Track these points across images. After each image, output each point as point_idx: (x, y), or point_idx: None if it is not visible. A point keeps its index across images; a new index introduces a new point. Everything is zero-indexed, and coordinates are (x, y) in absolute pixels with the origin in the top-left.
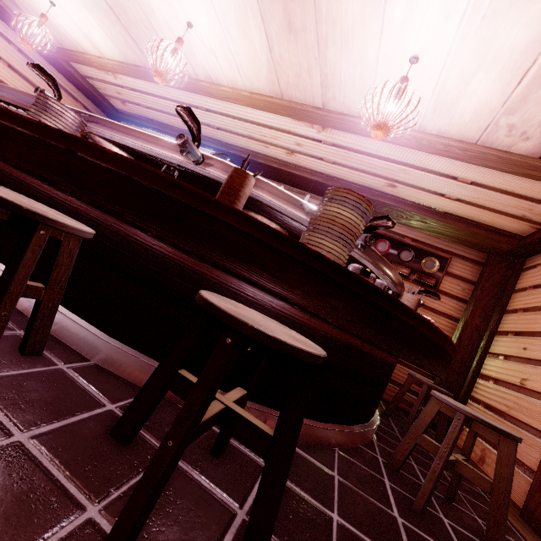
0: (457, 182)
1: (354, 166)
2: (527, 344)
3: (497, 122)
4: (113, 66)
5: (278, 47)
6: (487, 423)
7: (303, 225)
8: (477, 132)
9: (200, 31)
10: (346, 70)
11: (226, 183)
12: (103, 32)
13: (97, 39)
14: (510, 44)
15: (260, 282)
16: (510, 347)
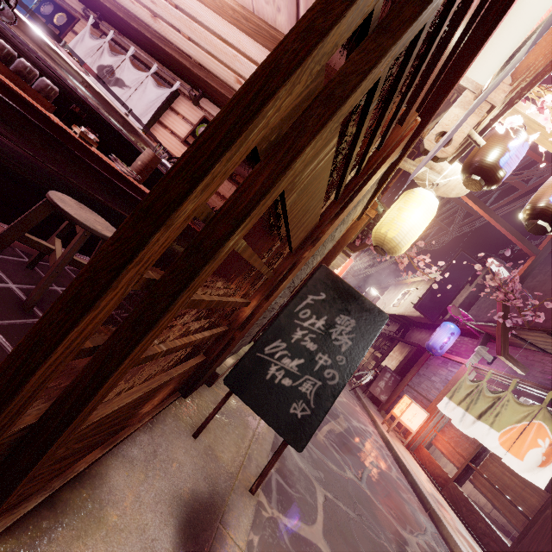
0: None
1: (204, 45)
2: None
3: None
4: None
5: None
6: (53, 201)
7: None
8: None
9: None
10: None
11: None
12: None
13: None
14: None
15: None
16: None
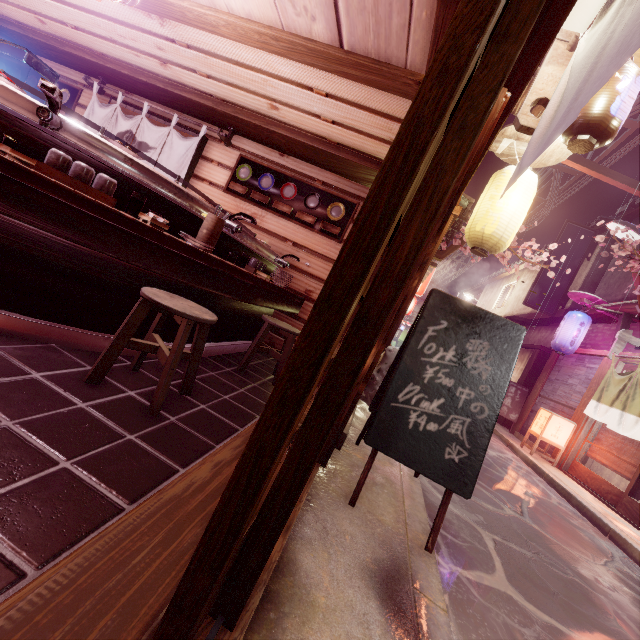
0: (316, 94)
1: (226, 79)
2: None
3: None
4: None
5: None
6: (152, 299)
7: None
8: (273, 11)
9: None
10: None
11: None
12: None
13: None
14: None
15: None
16: None
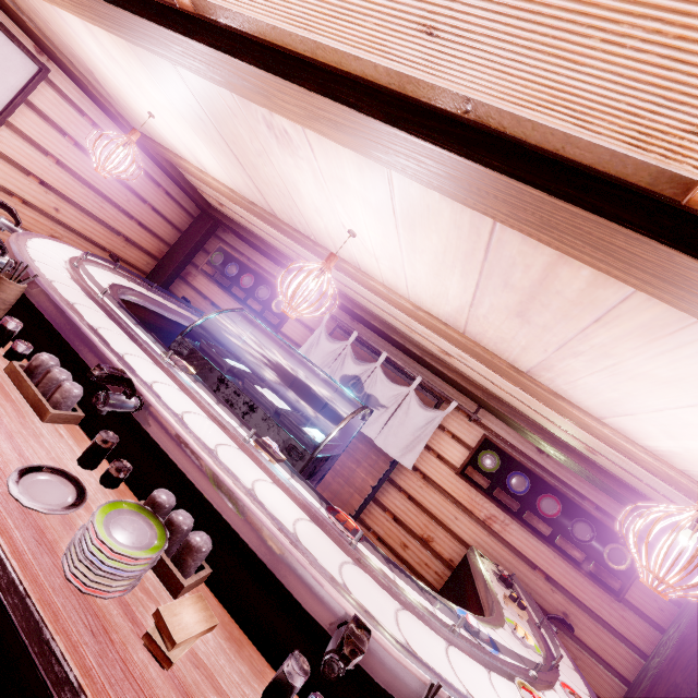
0: None
1: (540, 412)
2: None
3: None
4: (219, 188)
5: (486, 311)
6: None
7: None
8: None
9: (365, 237)
10: (592, 382)
11: None
12: (215, 161)
13: (205, 160)
14: None
15: None
16: None
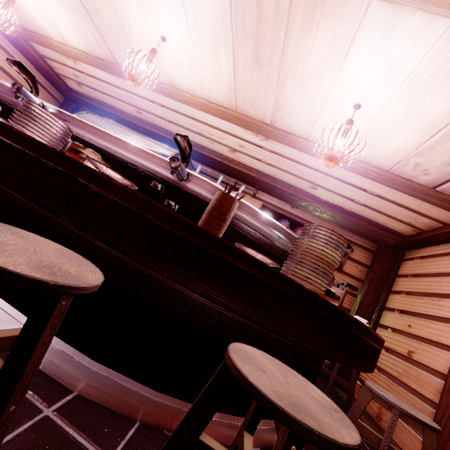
0: (366, 193)
1: (286, 169)
2: (411, 322)
3: (408, 159)
4: (76, 54)
5: (242, 73)
6: (418, 419)
7: (272, 241)
8: (391, 163)
9: (172, 45)
10: (297, 101)
11: (215, 206)
12: (71, 24)
13: (63, 28)
14: (432, 110)
15: (264, 323)
16: (397, 322)
